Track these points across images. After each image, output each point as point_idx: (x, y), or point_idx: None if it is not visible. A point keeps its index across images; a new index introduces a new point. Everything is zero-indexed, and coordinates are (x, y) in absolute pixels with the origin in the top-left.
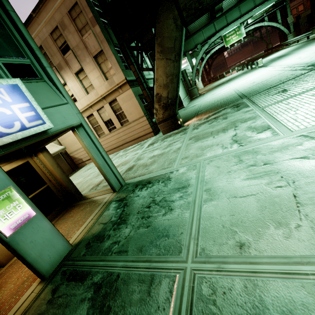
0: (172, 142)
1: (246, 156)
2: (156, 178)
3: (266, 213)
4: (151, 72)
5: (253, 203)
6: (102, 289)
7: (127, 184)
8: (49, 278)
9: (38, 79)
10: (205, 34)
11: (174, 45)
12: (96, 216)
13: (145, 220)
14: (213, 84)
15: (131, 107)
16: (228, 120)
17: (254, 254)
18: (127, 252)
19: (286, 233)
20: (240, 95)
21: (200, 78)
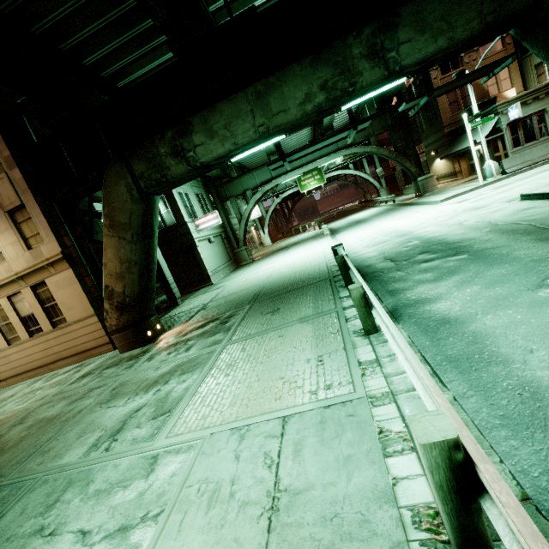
0: (98, 385)
1: (72, 491)
2: None
3: None
4: None
5: None
6: None
7: None
8: None
9: None
10: (258, 178)
11: (131, 220)
12: None
13: None
14: (282, 243)
15: (71, 298)
16: (184, 357)
17: None
18: None
19: None
20: (257, 293)
21: (267, 230)
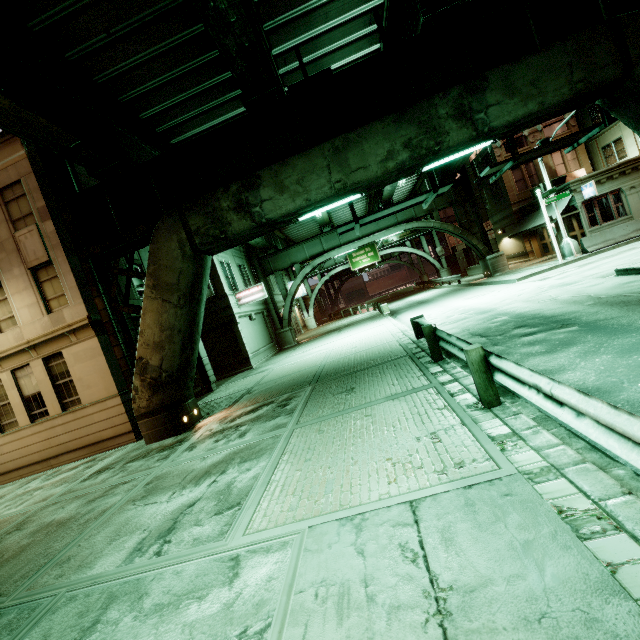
0: (123, 480)
1: (118, 608)
2: None
3: None
4: None
5: None
6: None
7: None
8: None
9: None
10: (307, 250)
11: (179, 280)
12: None
13: None
14: (330, 325)
15: (91, 373)
16: (239, 444)
17: None
18: None
19: None
20: (316, 374)
21: (312, 311)
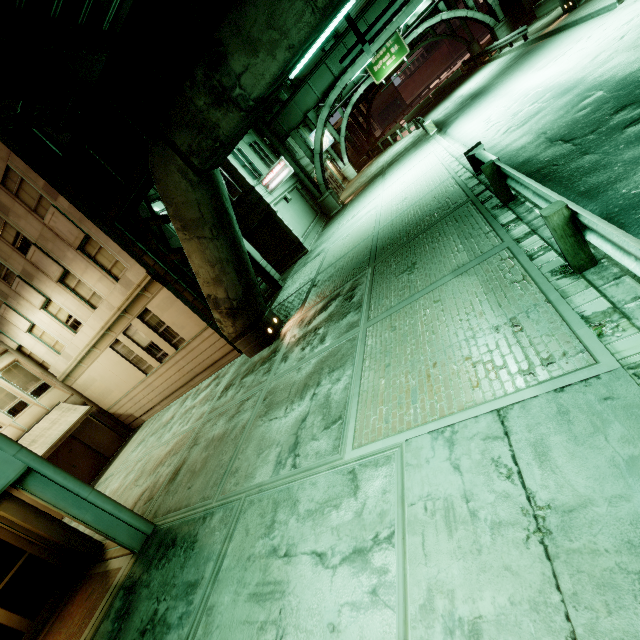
0: (246, 396)
1: (283, 512)
2: (185, 532)
3: None
4: None
5: None
6: None
7: (155, 532)
8: None
9: None
10: (316, 88)
11: (201, 213)
12: (92, 631)
13: None
14: (371, 168)
15: (179, 317)
16: (322, 351)
17: None
18: None
19: None
20: (372, 249)
21: (346, 158)
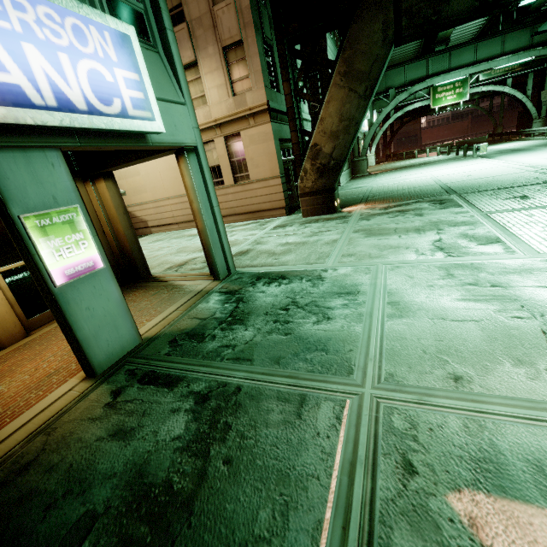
0: (320, 230)
1: (460, 271)
2: (296, 274)
3: (497, 346)
4: (306, 108)
5: (474, 331)
6: (211, 401)
7: (240, 273)
8: (102, 376)
9: (149, 46)
10: (408, 74)
11: (371, 69)
12: (184, 307)
13: (281, 325)
14: (394, 164)
15: (261, 155)
16: (425, 219)
17: (479, 391)
18: (251, 361)
19: (530, 373)
20: (446, 189)
21: (374, 148)
